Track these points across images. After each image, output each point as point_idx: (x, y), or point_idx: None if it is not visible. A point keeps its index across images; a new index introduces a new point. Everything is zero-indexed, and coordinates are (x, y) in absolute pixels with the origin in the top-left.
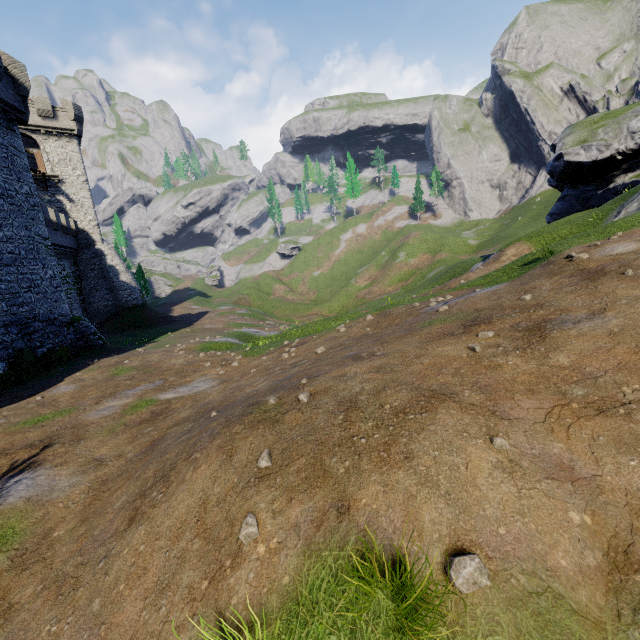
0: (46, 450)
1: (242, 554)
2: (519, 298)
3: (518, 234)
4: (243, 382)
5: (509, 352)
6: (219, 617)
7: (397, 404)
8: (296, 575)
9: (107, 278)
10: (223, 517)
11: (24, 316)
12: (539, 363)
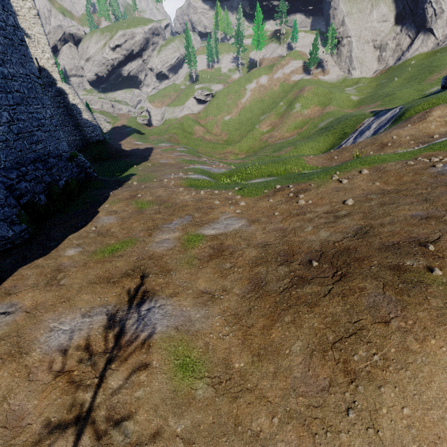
0: (146, 280)
1: None
2: None
3: (396, 93)
4: (281, 225)
5: None
6: None
7: None
8: None
9: (71, 116)
10: None
11: (41, 153)
12: None
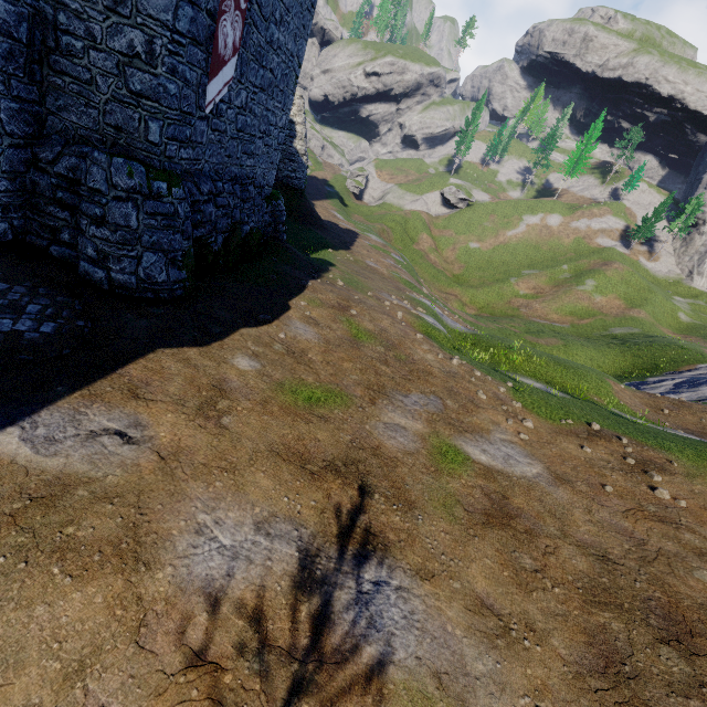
0: (369, 502)
1: None
2: None
3: None
4: (628, 525)
5: None
6: None
7: None
8: None
9: None
10: None
11: (246, 172)
12: None
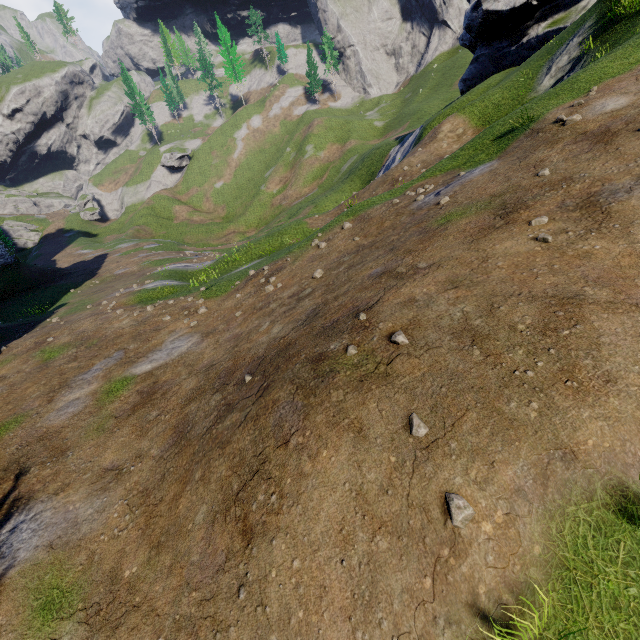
0: (23, 479)
1: (462, 539)
2: (535, 175)
3: (423, 109)
4: (238, 330)
5: (585, 236)
6: (471, 611)
7: (531, 321)
8: (546, 541)
9: None
10: (403, 505)
11: None
12: (628, 242)
